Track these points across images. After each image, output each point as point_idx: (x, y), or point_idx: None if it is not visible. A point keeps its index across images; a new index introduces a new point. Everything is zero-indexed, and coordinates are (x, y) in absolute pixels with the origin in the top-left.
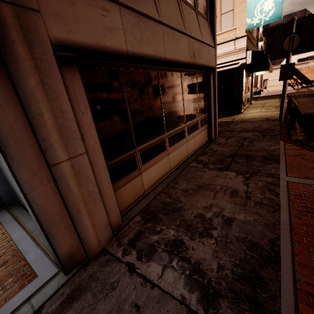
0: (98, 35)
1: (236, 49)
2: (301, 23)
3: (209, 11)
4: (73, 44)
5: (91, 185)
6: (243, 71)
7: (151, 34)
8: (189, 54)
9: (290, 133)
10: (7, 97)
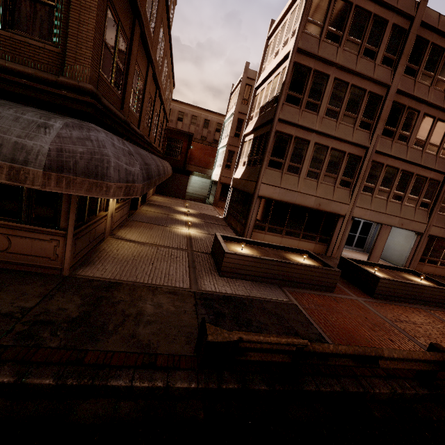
0: (436, 233)
1: None
2: None
3: None
4: (431, 235)
5: (417, 257)
6: None
7: None
8: None
9: None
10: (418, 239)
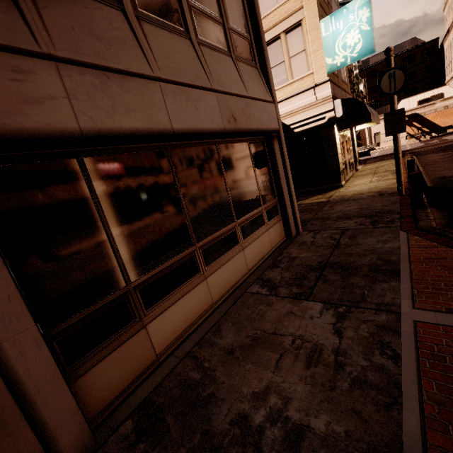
0: (4, 112)
1: (318, 99)
2: (413, 56)
3: (257, 55)
4: None
5: None
6: (334, 128)
7: (136, 98)
8: (222, 117)
9: (416, 215)
10: None
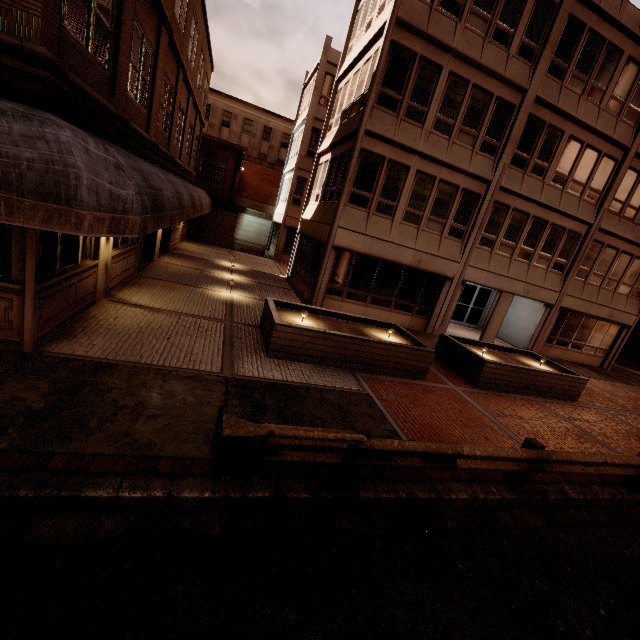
0: (570, 306)
1: None
2: None
3: None
4: (564, 307)
5: (544, 337)
6: None
7: (588, 306)
8: (607, 315)
9: None
10: (546, 313)
